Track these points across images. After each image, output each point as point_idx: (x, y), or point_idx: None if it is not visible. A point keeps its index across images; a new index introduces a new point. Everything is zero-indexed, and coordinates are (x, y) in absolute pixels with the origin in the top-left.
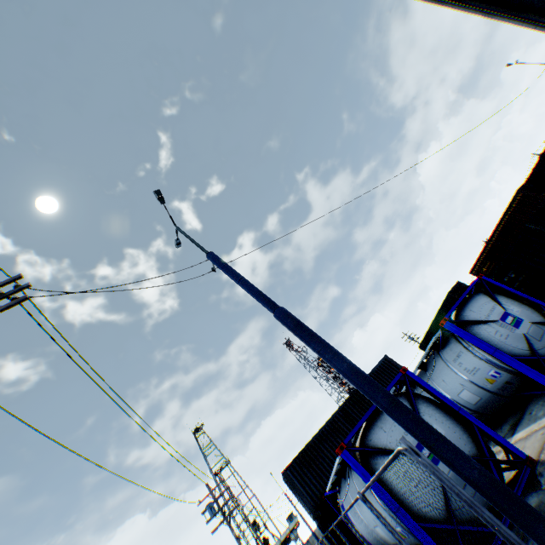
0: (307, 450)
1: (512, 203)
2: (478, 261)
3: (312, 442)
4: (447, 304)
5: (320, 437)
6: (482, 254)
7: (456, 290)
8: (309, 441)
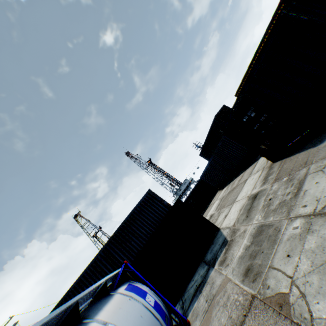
0: (68, 296)
1: (273, 20)
2: (241, 85)
3: (72, 288)
4: (215, 125)
5: (81, 281)
6: (245, 78)
7: (222, 114)
8: (70, 288)
